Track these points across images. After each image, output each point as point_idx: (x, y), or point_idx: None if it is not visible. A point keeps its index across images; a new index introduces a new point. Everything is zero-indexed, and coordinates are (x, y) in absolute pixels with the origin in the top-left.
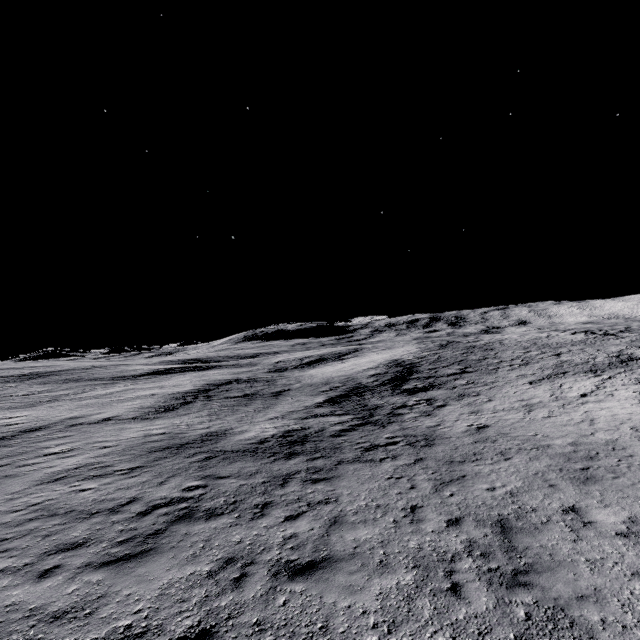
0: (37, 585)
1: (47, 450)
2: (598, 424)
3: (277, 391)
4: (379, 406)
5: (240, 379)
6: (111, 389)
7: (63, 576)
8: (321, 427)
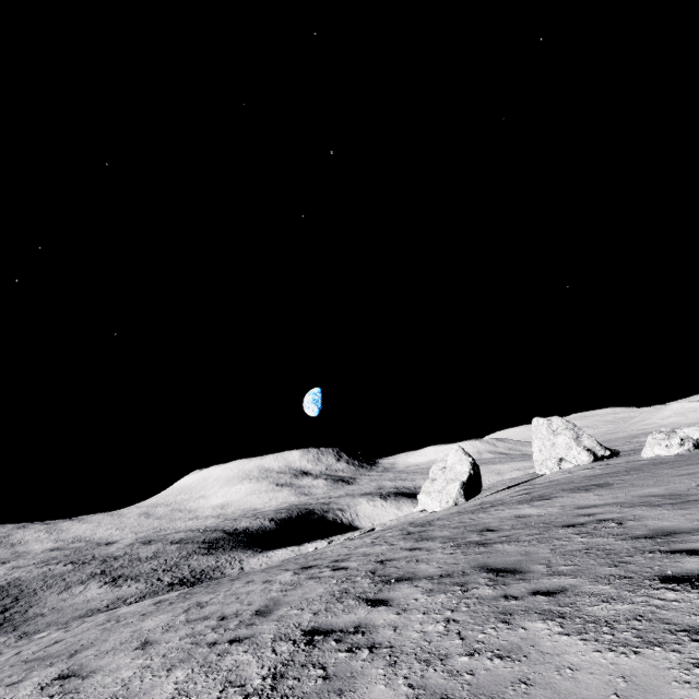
0: (8, 636)
1: None
2: (88, 596)
3: None
4: None
5: None
6: None
7: (10, 635)
8: None
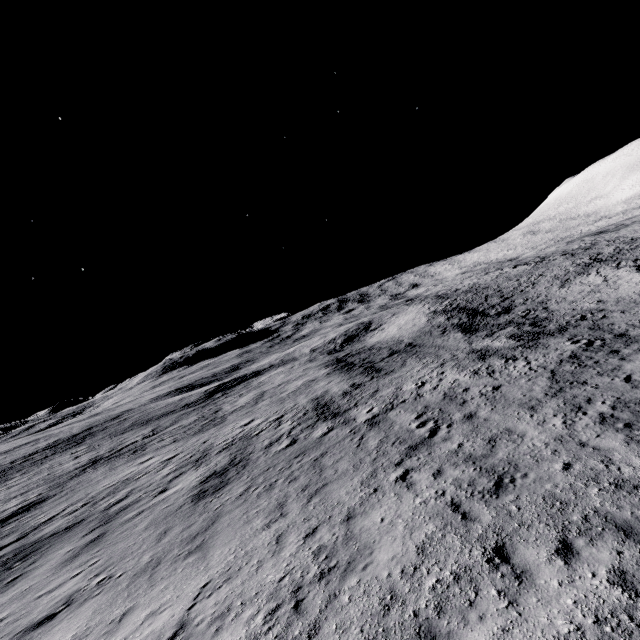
0: None
1: (406, 389)
2: None
3: (406, 345)
4: (509, 321)
5: (338, 358)
6: (239, 400)
7: None
8: (518, 331)
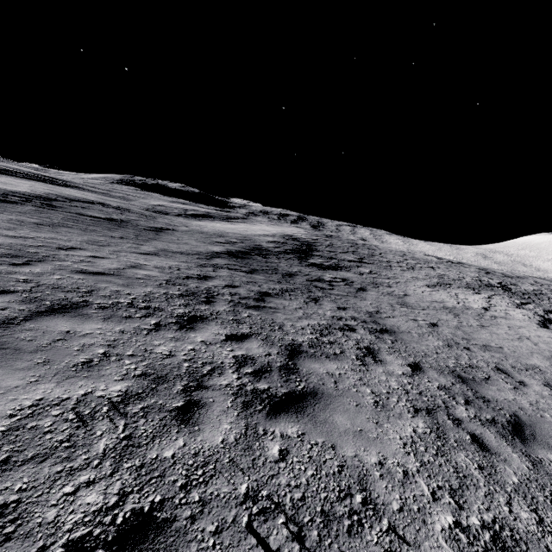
0: None
1: None
2: (541, 345)
3: (157, 227)
4: (293, 273)
5: (107, 204)
6: None
7: None
8: (229, 282)
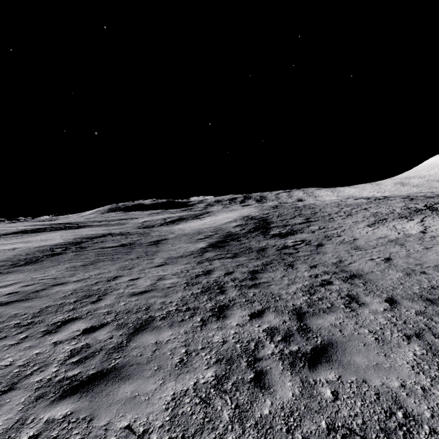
0: None
1: None
2: None
3: (154, 240)
4: (264, 248)
5: (113, 233)
6: None
7: None
8: (225, 270)
